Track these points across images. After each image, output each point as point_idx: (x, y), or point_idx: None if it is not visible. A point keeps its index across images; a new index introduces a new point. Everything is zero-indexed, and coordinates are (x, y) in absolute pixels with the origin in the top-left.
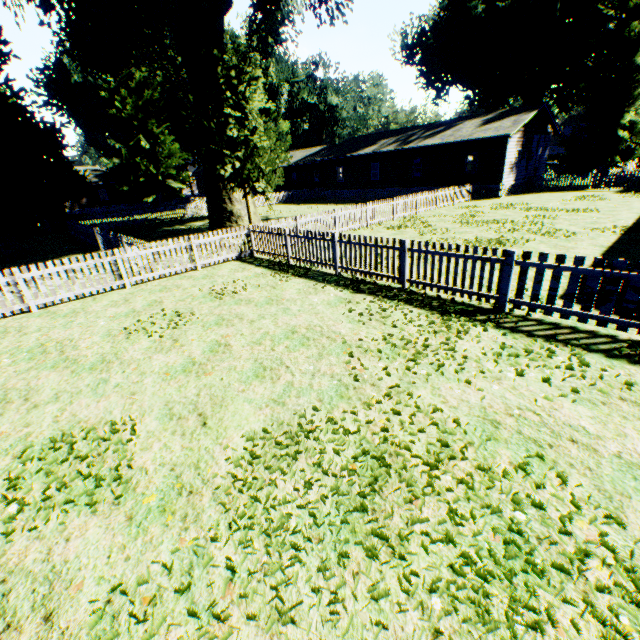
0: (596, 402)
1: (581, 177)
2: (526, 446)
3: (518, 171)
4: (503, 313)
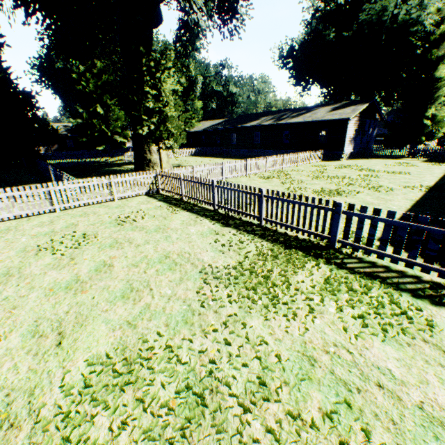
0: (402, 342)
1: (398, 149)
2: (336, 389)
3: (355, 143)
4: (333, 251)
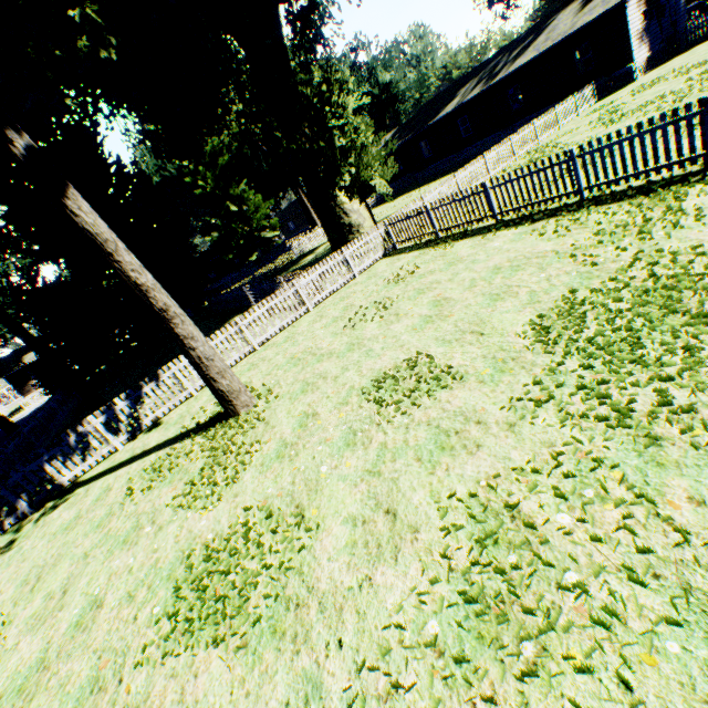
0: None
1: None
2: None
3: (650, 37)
4: None
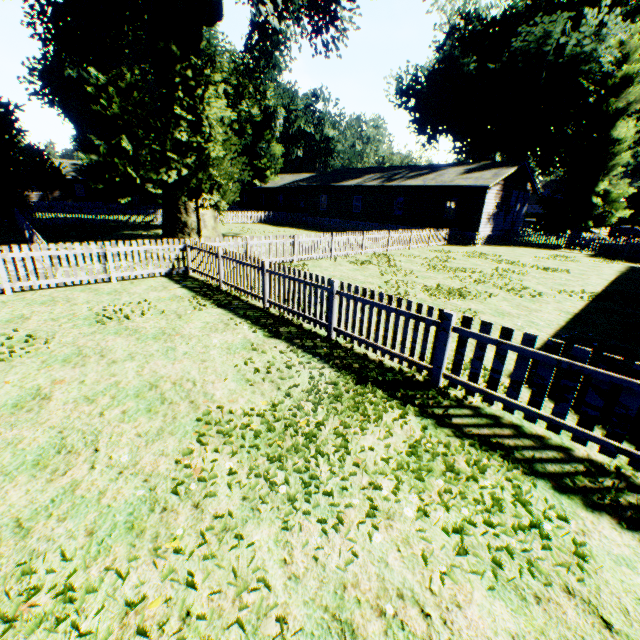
0: (527, 594)
1: (555, 236)
2: None
3: (496, 222)
4: (434, 392)
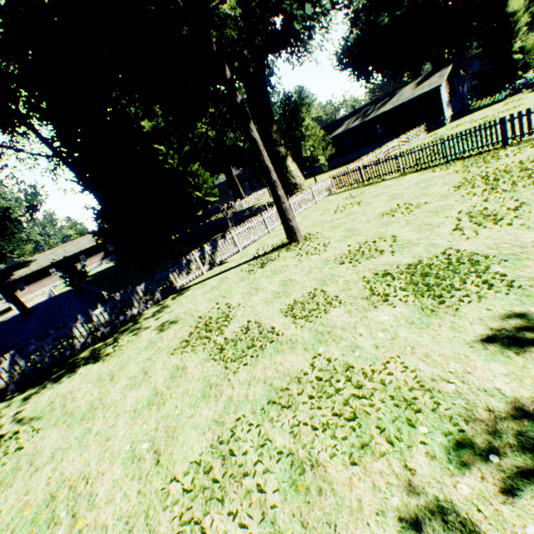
0: None
1: (498, 93)
2: None
3: (451, 105)
4: (508, 144)
